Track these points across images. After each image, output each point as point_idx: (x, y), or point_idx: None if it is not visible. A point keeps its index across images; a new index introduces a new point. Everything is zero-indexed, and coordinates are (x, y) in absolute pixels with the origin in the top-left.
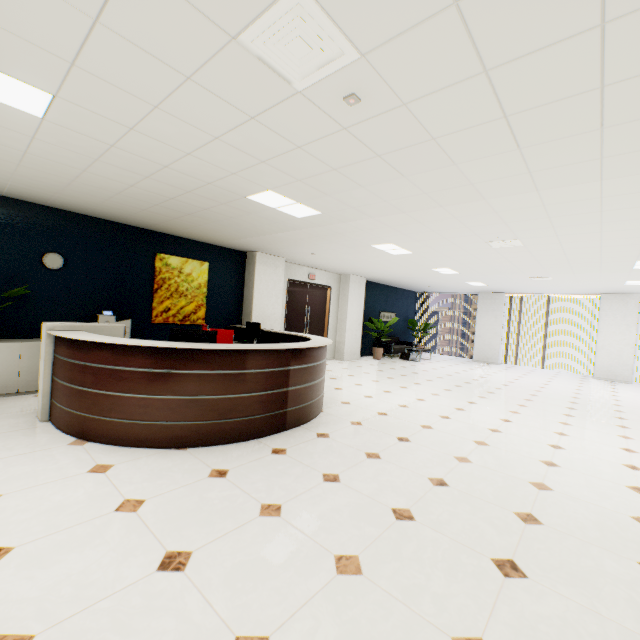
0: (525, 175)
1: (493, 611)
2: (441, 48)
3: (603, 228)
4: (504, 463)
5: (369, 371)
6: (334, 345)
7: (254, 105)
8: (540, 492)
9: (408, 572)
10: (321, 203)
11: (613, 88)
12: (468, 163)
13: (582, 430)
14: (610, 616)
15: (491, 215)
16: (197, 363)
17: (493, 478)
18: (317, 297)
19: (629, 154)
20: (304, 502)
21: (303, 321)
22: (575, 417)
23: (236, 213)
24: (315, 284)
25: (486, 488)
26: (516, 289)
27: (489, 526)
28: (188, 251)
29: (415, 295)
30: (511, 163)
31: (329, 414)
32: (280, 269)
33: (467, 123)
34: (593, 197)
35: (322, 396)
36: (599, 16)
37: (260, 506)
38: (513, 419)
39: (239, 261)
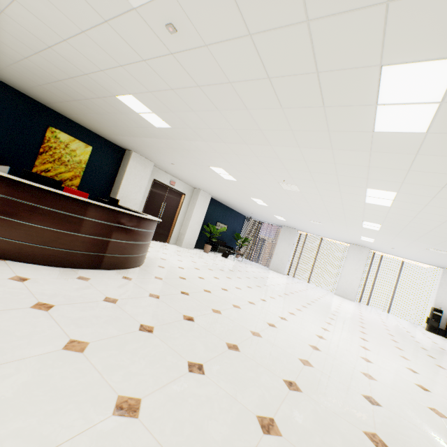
0: (290, 132)
1: (163, 387)
2: (220, 4)
3: (341, 189)
4: (242, 319)
5: (194, 256)
6: (178, 235)
7: (105, 9)
8: (253, 336)
9: (120, 357)
10: (169, 118)
11: (324, 76)
12: (255, 111)
13: (306, 315)
14: (242, 401)
15: (277, 160)
16: (34, 197)
17: (228, 324)
18: (173, 198)
19: (342, 132)
20: (75, 308)
21: (158, 212)
22: (308, 308)
23: (111, 109)
24: (174, 189)
25: (219, 327)
26: (304, 228)
27: (203, 345)
28: (78, 133)
29: (244, 218)
30: (280, 119)
31: (143, 269)
32: (148, 169)
33: (248, 76)
34: (330, 162)
35: (142, 256)
36: (305, 14)
37: (36, 302)
38: (268, 300)
39: (118, 154)
